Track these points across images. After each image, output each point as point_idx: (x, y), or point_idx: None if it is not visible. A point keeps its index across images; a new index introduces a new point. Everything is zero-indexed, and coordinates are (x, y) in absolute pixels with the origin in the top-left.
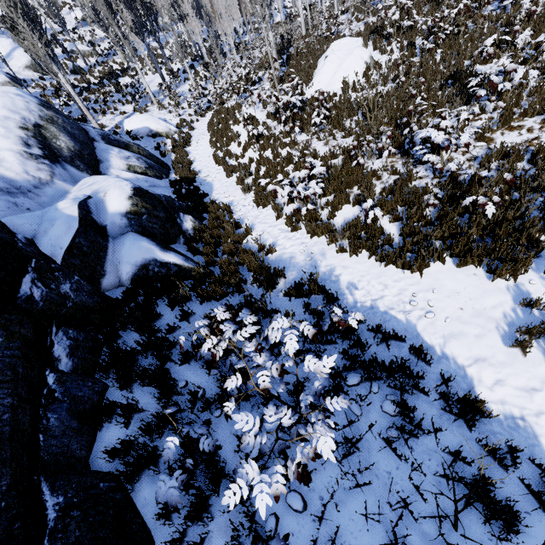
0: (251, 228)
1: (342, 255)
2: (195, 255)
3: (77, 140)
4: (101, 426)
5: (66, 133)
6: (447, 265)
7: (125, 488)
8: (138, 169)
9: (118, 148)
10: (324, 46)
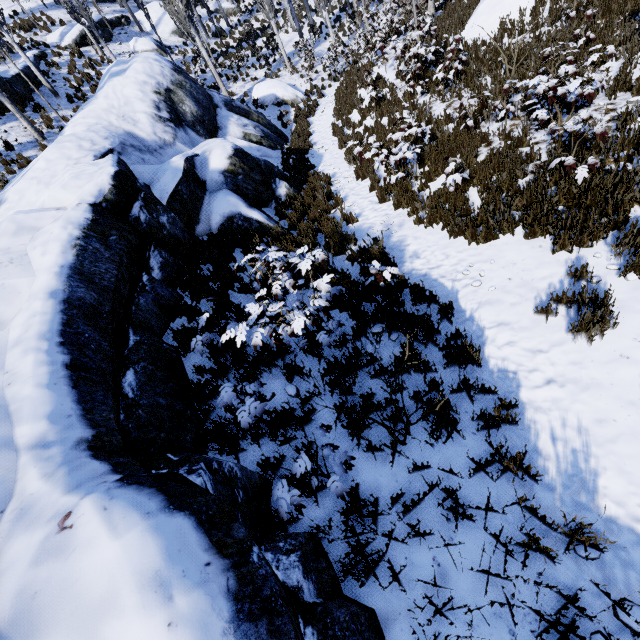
0: (342, 199)
1: (419, 226)
2: (281, 220)
3: (201, 105)
4: (174, 319)
5: (192, 98)
6: (517, 237)
7: (179, 351)
8: (253, 138)
9: (238, 115)
10: None
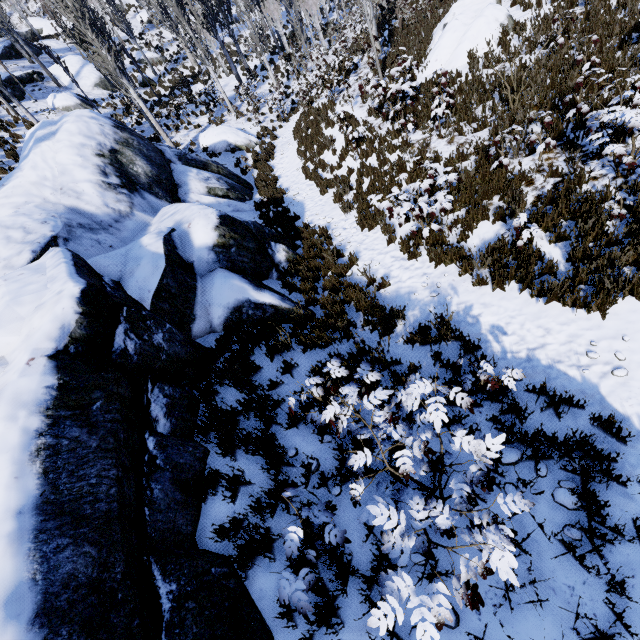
0: (356, 257)
1: (481, 288)
2: (291, 293)
3: (154, 163)
4: (206, 498)
5: (143, 156)
6: None
7: (239, 576)
8: (219, 192)
9: (196, 169)
10: (439, 11)
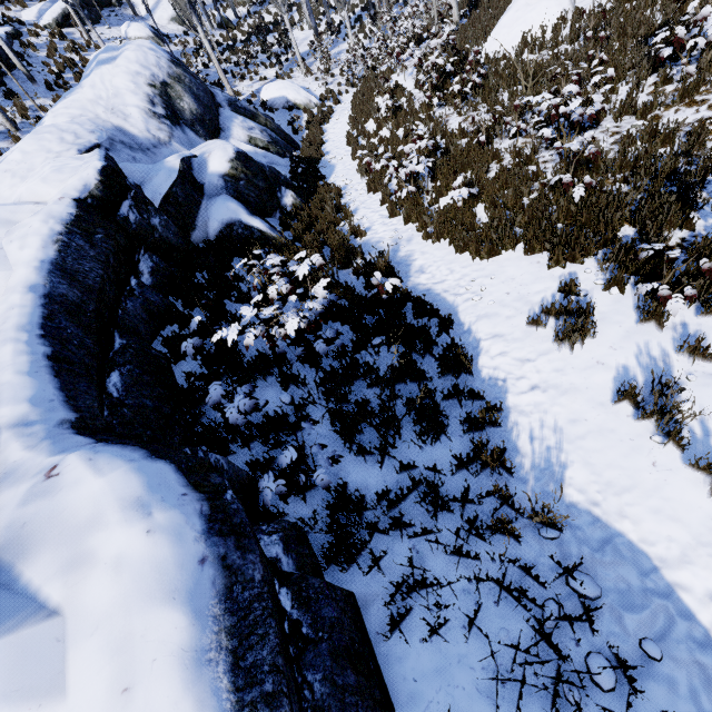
0: (352, 212)
1: (427, 241)
2: (286, 231)
3: (201, 103)
4: (164, 326)
5: (191, 94)
6: (518, 253)
7: (168, 358)
8: (260, 143)
9: (243, 117)
10: None
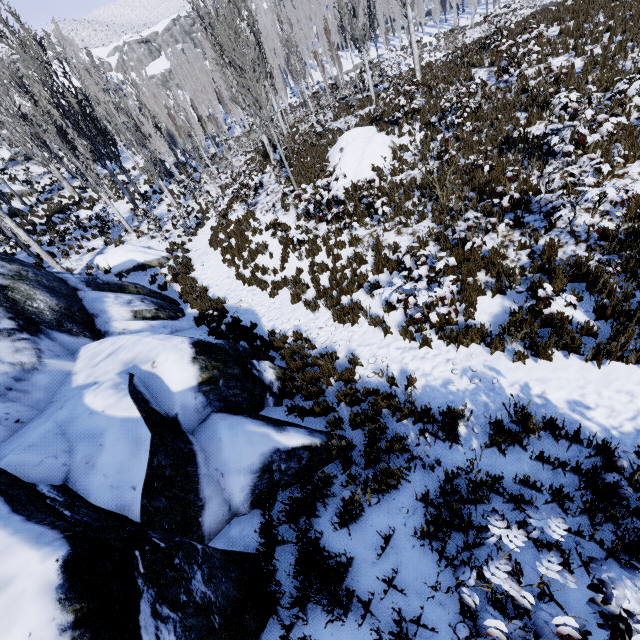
0: (356, 356)
1: (523, 363)
2: (303, 419)
3: (60, 294)
4: None
5: (43, 288)
6: None
7: None
8: (147, 314)
9: (113, 293)
10: (323, 141)
